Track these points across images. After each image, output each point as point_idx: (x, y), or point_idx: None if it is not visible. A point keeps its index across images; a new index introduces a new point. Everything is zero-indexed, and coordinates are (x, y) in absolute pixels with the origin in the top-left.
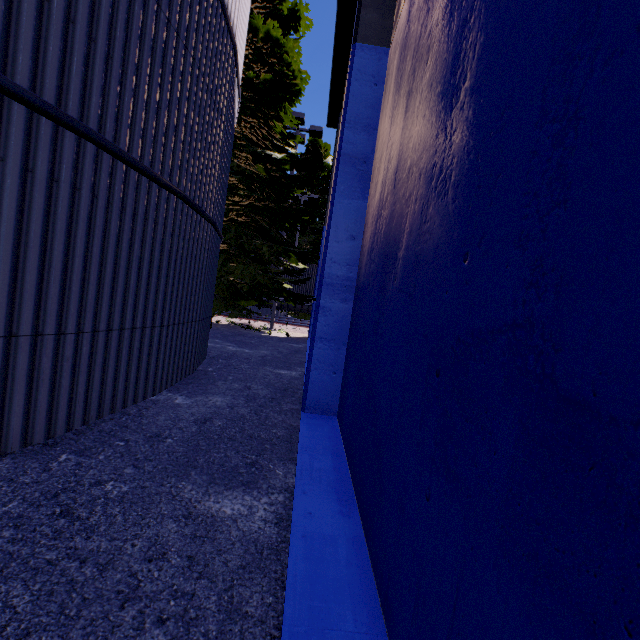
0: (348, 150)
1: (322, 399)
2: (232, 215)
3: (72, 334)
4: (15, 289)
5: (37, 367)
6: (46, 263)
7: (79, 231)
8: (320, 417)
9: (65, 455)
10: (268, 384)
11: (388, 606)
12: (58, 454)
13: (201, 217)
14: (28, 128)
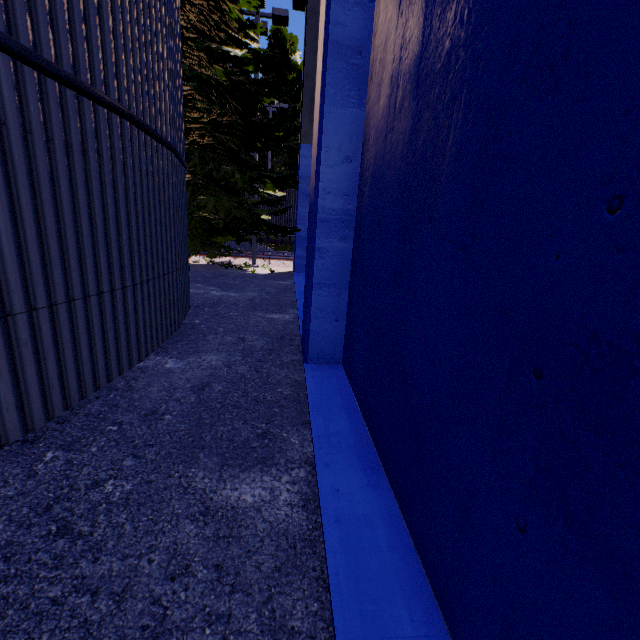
0: (337, 35)
1: (325, 349)
2: (193, 136)
3: (22, 313)
4: None
5: None
6: None
7: None
8: (325, 368)
9: (51, 452)
10: (262, 333)
11: (448, 606)
12: (42, 452)
13: (157, 143)
14: None
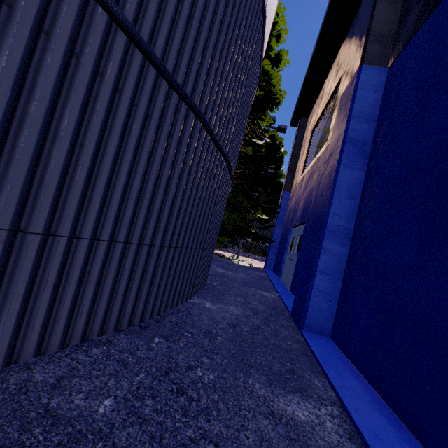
0: (352, 135)
1: (318, 321)
2: None
3: (166, 247)
4: (148, 212)
5: (147, 268)
6: (165, 196)
7: (183, 177)
8: (317, 336)
9: (157, 338)
10: (260, 301)
11: None
12: (152, 336)
13: (229, 176)
14: (176, 108)
